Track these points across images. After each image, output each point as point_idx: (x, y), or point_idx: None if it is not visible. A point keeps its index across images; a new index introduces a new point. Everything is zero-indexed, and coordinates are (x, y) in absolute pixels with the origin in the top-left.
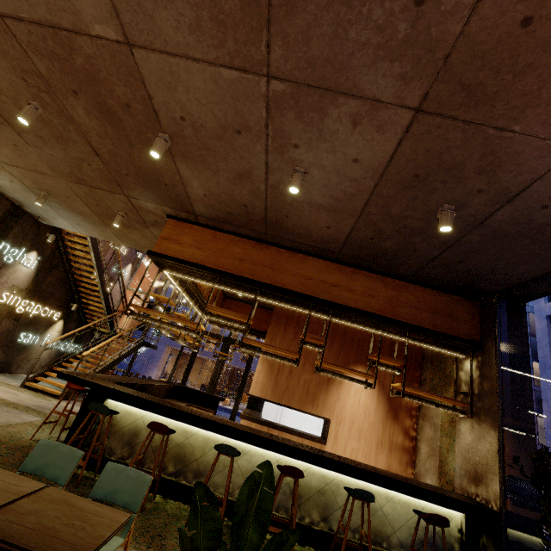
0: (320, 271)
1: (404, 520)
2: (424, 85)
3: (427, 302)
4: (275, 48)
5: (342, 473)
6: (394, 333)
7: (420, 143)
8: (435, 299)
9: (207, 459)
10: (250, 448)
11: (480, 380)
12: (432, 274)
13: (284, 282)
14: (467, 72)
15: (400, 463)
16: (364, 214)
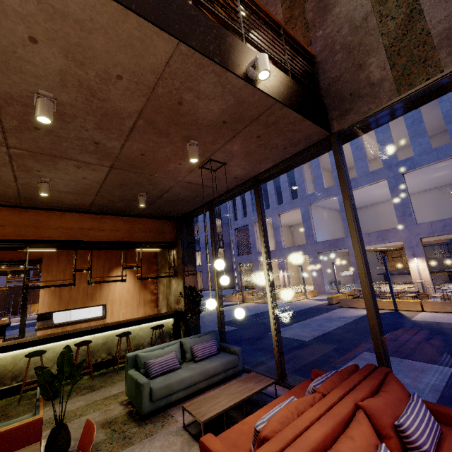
0: (78, 222)
1: (149, 333)
2: (111, 162)
3: (149, 227)
4: (11, 139)
5: (115, 329)
6: (134, 248)
7: (118, 175)
8: (153, 224)
9: (20, 366)
10: (52, 345)
11: (177, 260)
12: (149, 213)
13: (50, 236)
14: (128, 161)
15: (151, 308)
16: (99, 195)
